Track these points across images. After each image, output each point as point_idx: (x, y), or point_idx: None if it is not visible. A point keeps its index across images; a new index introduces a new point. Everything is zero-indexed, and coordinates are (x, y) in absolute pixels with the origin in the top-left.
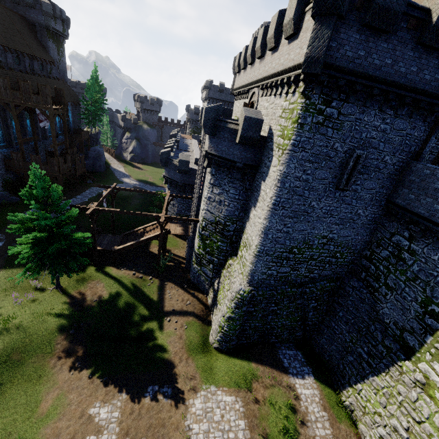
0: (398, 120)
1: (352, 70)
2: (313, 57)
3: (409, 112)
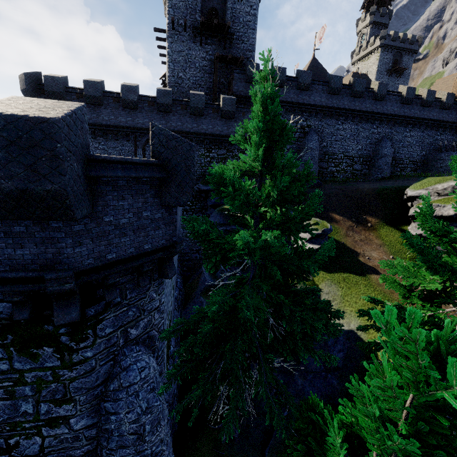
0: (109, 142)
1: None
2: None
3: (114, 137)
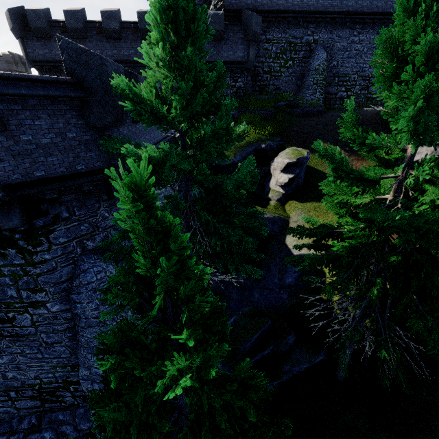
0: None
1: (47, 60)
2: (26, 59)
3: None
